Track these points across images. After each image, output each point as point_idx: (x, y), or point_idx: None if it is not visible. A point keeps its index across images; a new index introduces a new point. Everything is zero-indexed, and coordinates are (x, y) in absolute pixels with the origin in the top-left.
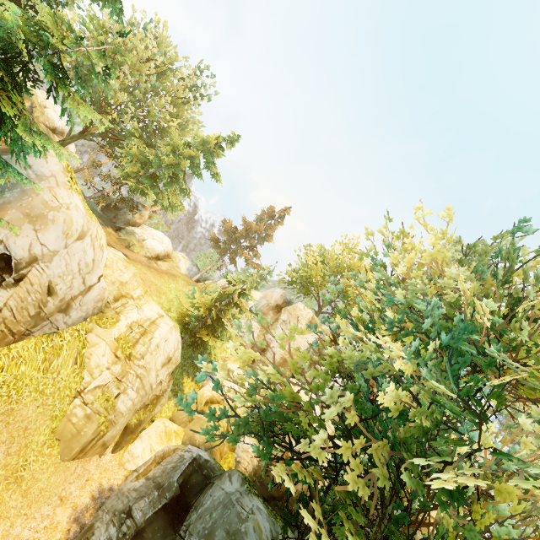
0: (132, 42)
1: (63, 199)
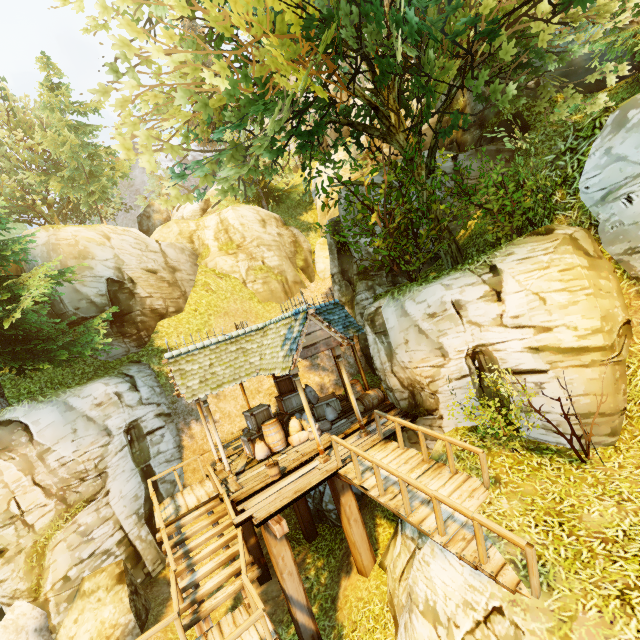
0: None
1: (68, 236)
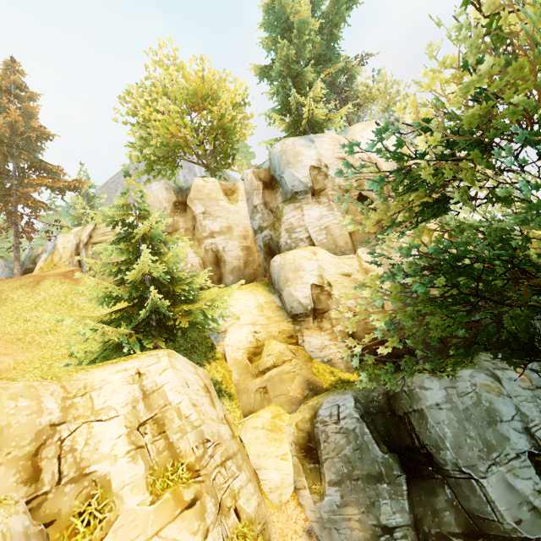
0: None
1: None
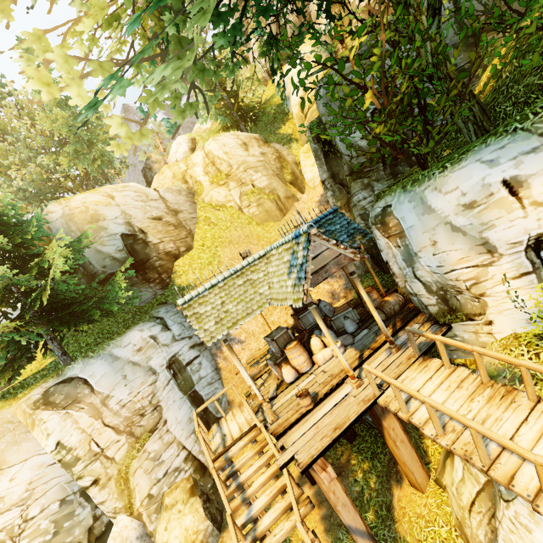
0: None
1: (78, 205)
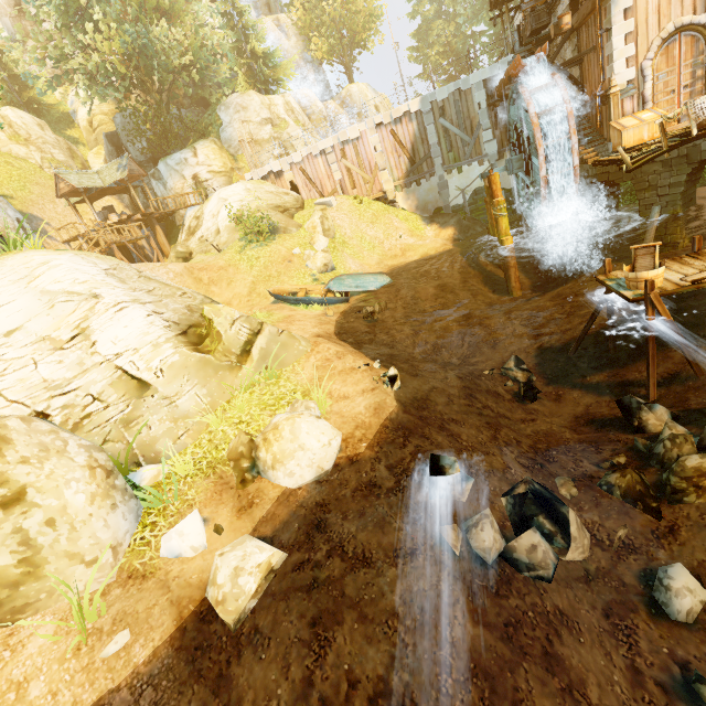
0: None
1: None
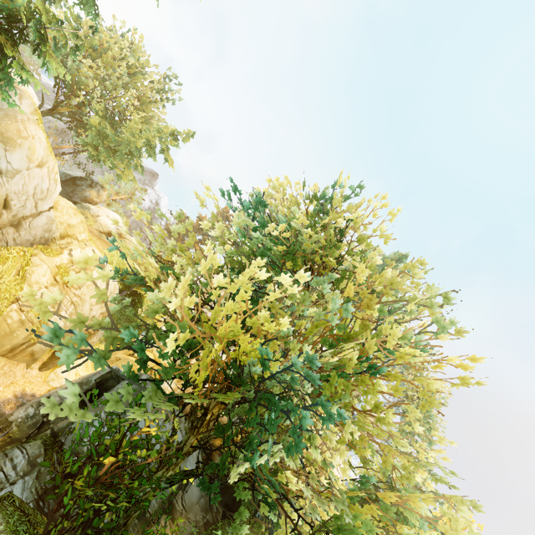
0: (109, 43)
1: (31, 131)
